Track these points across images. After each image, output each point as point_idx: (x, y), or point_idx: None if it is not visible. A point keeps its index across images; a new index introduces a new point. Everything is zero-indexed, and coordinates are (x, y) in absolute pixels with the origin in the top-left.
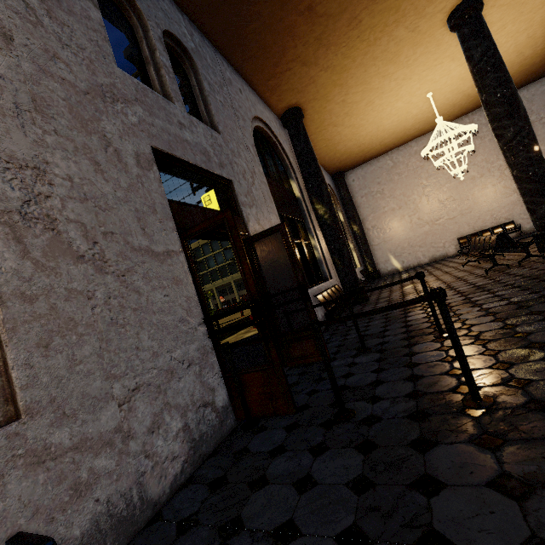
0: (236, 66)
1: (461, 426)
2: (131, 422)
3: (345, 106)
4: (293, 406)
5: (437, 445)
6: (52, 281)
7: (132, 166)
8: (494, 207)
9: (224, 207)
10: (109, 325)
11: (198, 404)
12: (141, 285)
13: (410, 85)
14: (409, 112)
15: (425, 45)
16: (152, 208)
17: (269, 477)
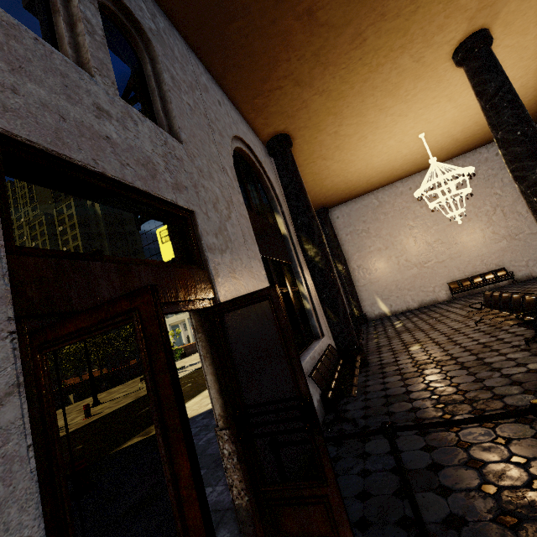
0: (215, 75)
1: None
2: None
3: (337, 138)
4: None
5: None
6: None
7: None
8: (484, 252)
9: (179, 251)
10: None
11: None
12: None
13: (405, 123)
14: (399, 152)
15: (426, 80)
16: None
17: None
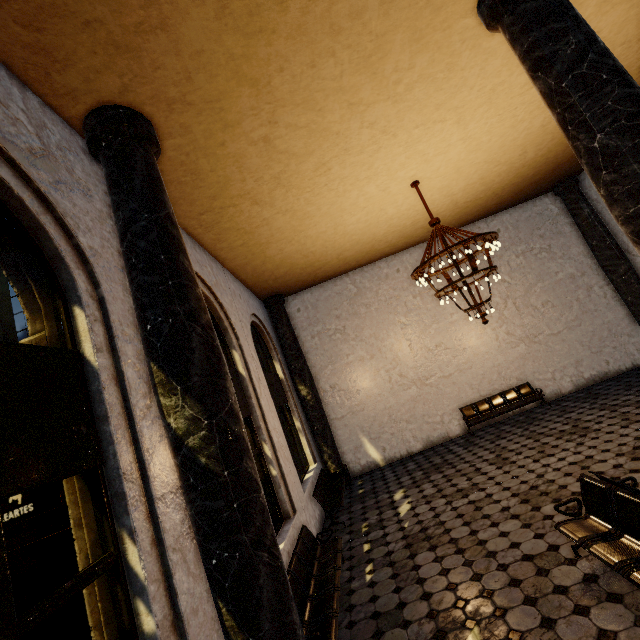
0: None
1: None
2: None
3: (272, 156)
4: None
5: None
6: None
7: None
8: (500, 361)
9: None
10: None
11: None
12: None
13: (392, 152)
14: (383, 210)
15: (431, 53)
16: None
17: None
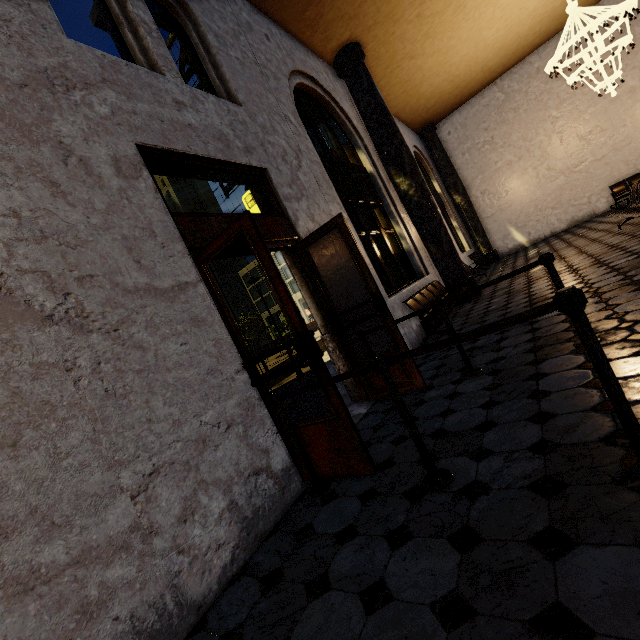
0: (255, 2)
1: (619, 511)
2: (152, 515)
3: (422, 23)
4: (370, 465)
5: (577, 547)
6: (9, 358)
7: (109, 177)
8: None
9: (263, 207)
10: (103, 399)
11: (247, 474)
12: (145, 338)
13: None
14: (522, 9)
15: None
16: (148, 230)
17: (332, 577)
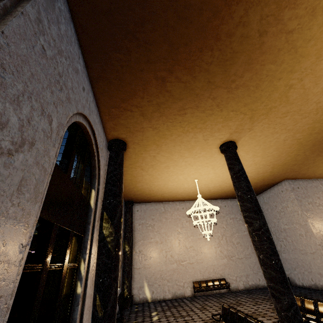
0: (91, 76)
1: None
2: None
3: (154, 160)
4: None
5: None
6: None
7: None
8: (215, 263)
9: None
10: None
11: None
12: None
13: (190, 169)
14: (183, 184)
15: (206, 152)
16: None
17: None
